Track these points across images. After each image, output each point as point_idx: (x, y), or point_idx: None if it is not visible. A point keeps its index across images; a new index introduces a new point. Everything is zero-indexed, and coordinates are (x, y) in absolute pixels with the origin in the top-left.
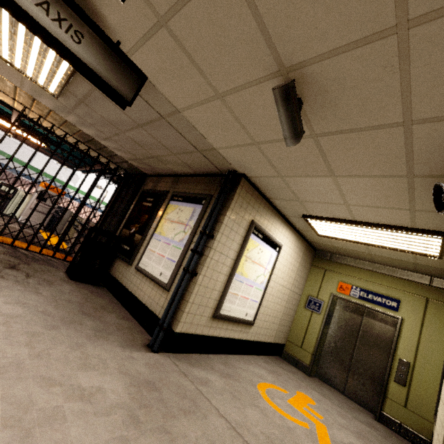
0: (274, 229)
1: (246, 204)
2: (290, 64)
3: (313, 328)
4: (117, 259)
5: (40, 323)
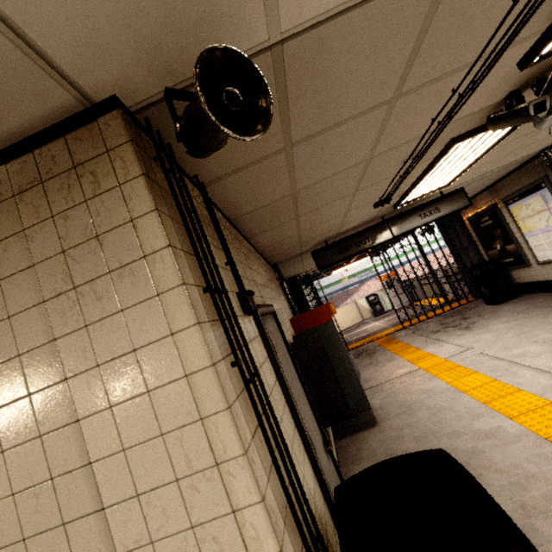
0: None
1: None
2: None
3: None
4: (511, 272)
5: (534, 320)
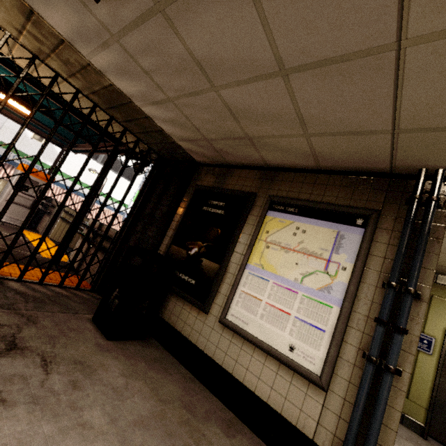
0: None
1: None
2: None
3: (424, 373)
4: (172, 296)
5: None
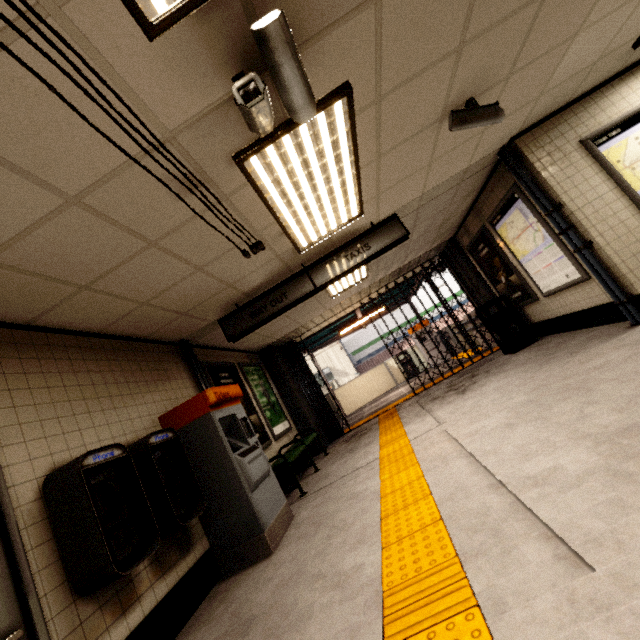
0: (625, 101)
1: (550, 145)
2: (439, 115)
3: None
4: (524, 309)
5: (527, 374)
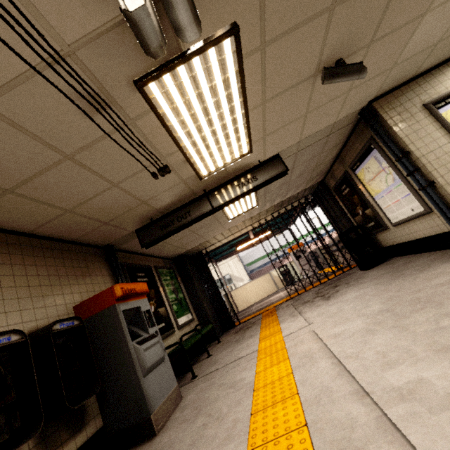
0: None
1: (400, 107)
2: (314, 70)
3: None
4: (376, 236)
5: (381, 286)
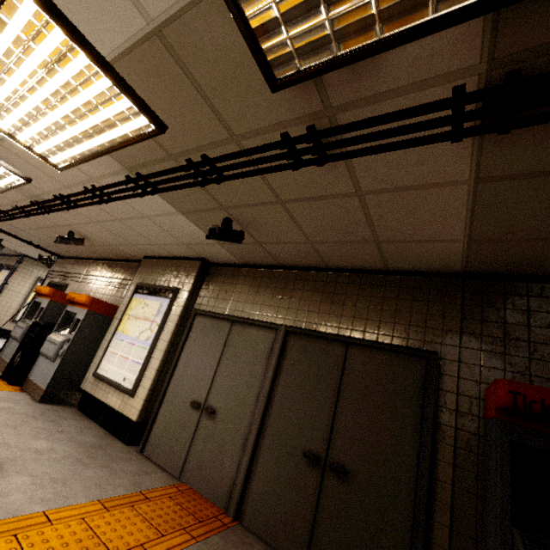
0: None
1: (33, 269)
2: None
3: None
4: None
5: None
